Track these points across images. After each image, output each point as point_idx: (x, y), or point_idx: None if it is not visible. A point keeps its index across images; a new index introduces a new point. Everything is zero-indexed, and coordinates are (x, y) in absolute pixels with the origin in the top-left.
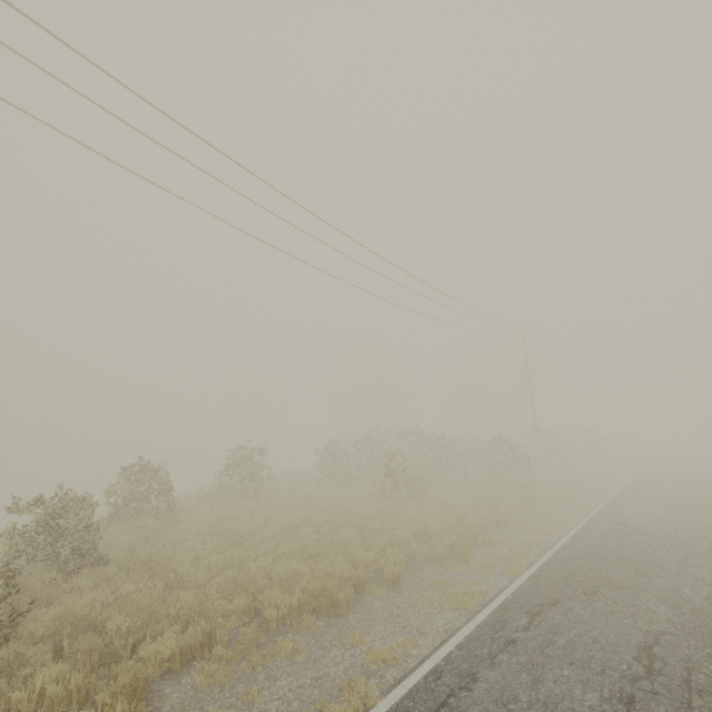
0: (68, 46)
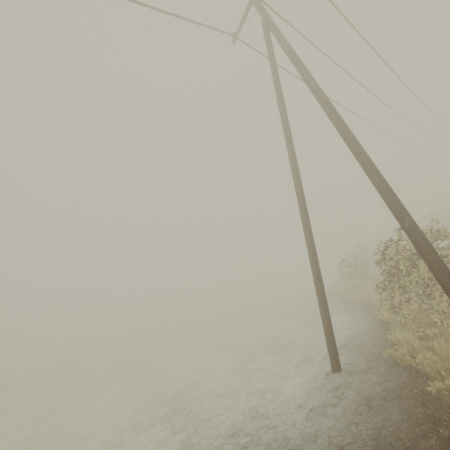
0: (369, 45)
